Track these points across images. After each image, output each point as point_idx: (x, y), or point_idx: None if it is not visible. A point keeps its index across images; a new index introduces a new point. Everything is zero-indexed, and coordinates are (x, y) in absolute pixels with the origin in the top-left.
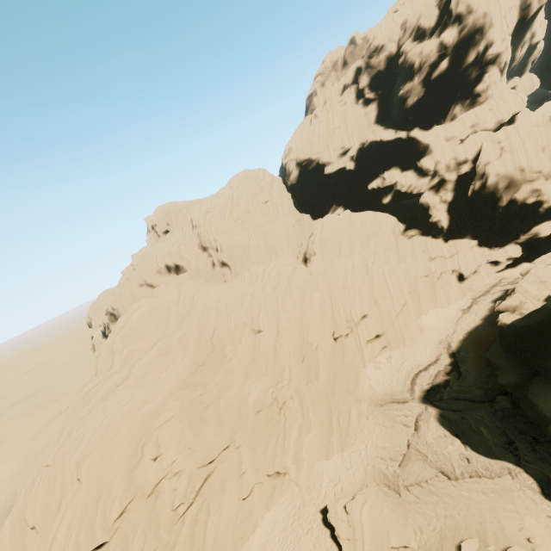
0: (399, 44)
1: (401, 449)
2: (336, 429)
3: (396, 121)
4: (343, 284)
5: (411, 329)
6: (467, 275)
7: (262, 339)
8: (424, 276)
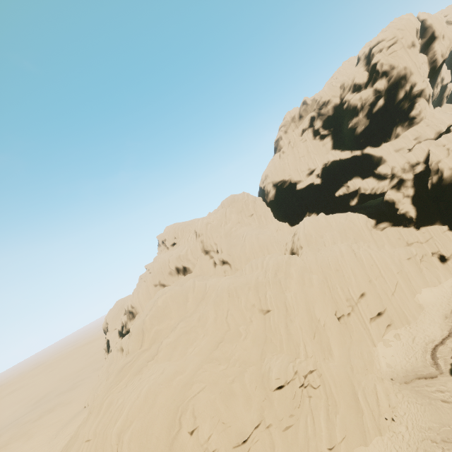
0: (341, 97)
1: (451, 429)
2: (365, 409)
3: (350, 145)
4: (335, 267)
5: (410, 307)
6: (448, 256)
7: (271, 318)
8: (407, 259)
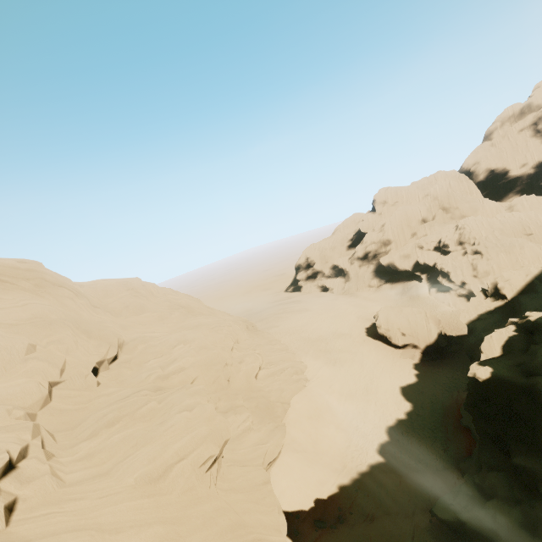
0: None
1: None
2: None
3: None
4: None
5: None
6: None
7: (535, 236)
8: None
